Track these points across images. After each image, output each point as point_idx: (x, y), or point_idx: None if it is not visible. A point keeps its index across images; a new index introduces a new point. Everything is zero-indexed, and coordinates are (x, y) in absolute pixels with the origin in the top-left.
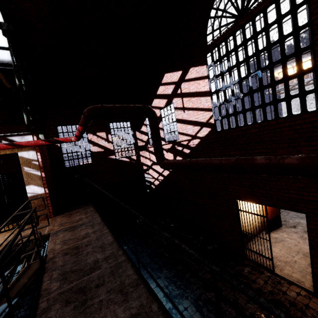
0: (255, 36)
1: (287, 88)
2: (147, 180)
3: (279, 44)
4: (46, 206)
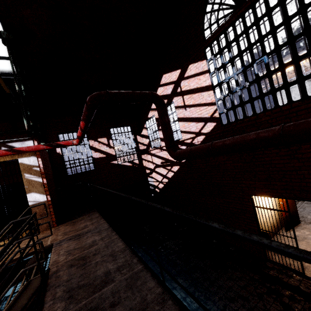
0: (257, 22)
1: (299, 69)
2: (151, 183)
3: (285, 25)
4: (48, 215)
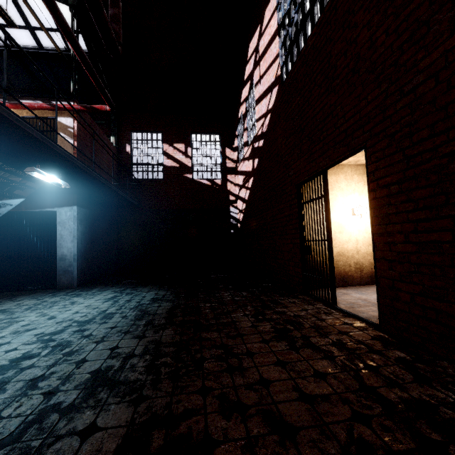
0: None
1: None
2: (233, 216)
3: None
4: None
